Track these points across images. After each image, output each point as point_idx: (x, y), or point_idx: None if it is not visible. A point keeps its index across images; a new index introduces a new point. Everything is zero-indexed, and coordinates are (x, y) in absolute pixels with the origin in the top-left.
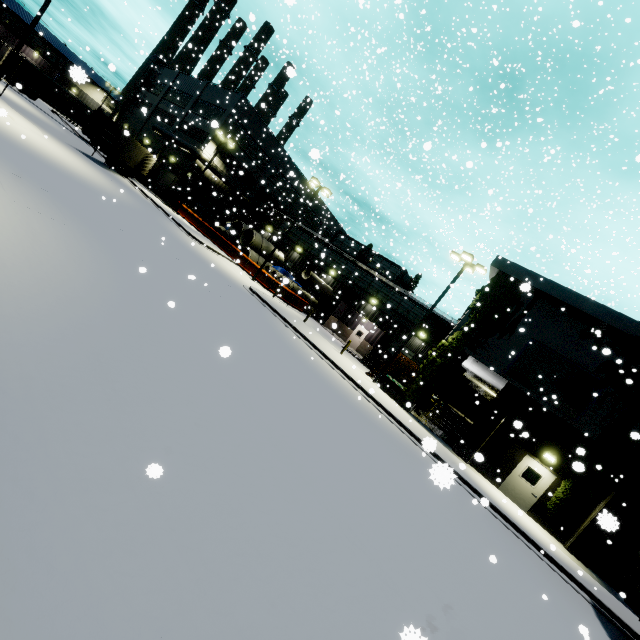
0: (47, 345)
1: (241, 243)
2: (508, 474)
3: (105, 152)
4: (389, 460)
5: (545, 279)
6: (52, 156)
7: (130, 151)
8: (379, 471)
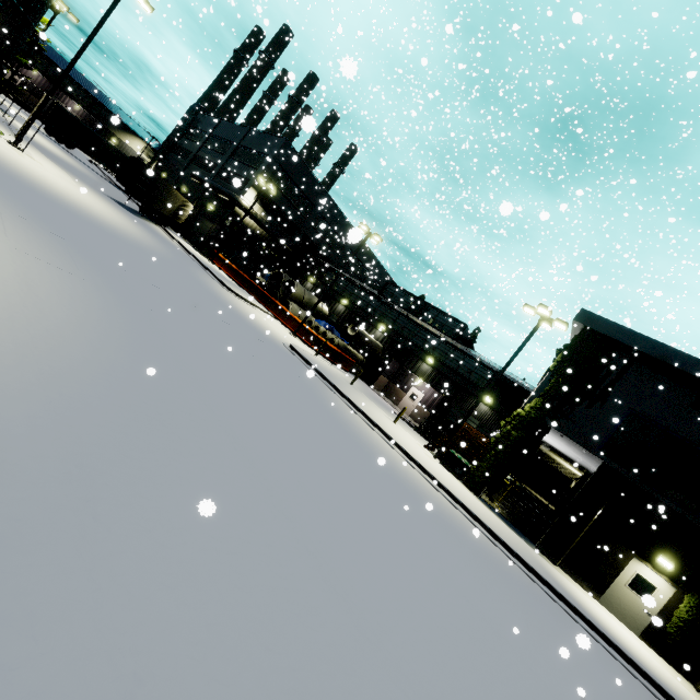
0: (1, 447)
1: (281, 295)
2: (611, 582)
3: (139, 200)
4: (469, 576)
5: (643, 337)
6: (79, 202)
7: (166, 198)
8: (461, 599)
